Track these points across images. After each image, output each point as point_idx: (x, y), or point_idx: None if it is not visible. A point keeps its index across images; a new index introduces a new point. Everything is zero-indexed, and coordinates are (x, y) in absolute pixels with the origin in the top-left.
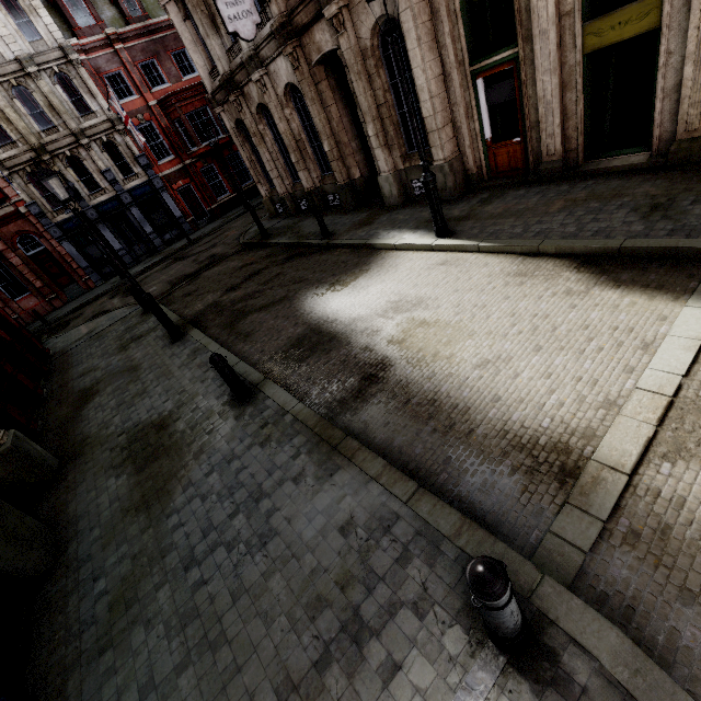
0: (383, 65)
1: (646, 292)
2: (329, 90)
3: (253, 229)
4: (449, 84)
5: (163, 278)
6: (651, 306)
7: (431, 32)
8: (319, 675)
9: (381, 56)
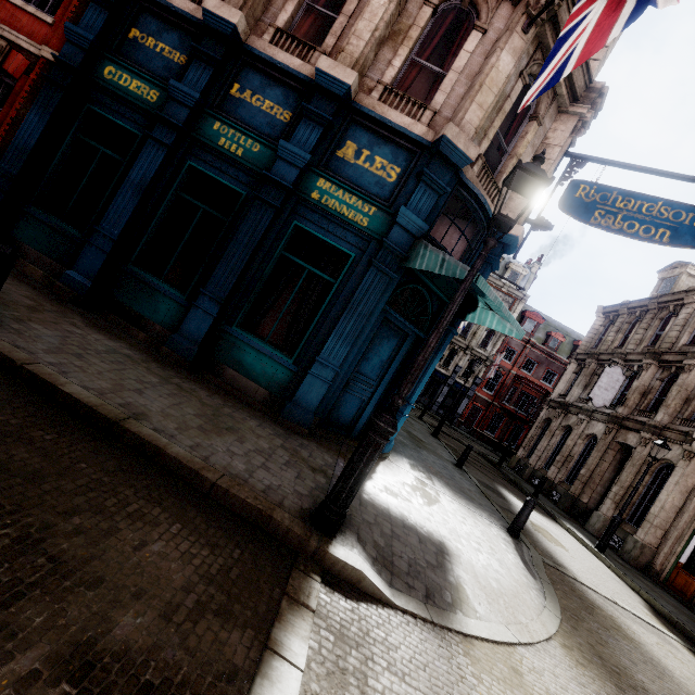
0: (652, 475)
1: (662, 623)
2: (612, 456)
3: (492, 457)
4: (679, 516)
5: (429, 419)
6: (655, 621)
7: (688, 487)
8: (458, 492)
9: (654, 472)
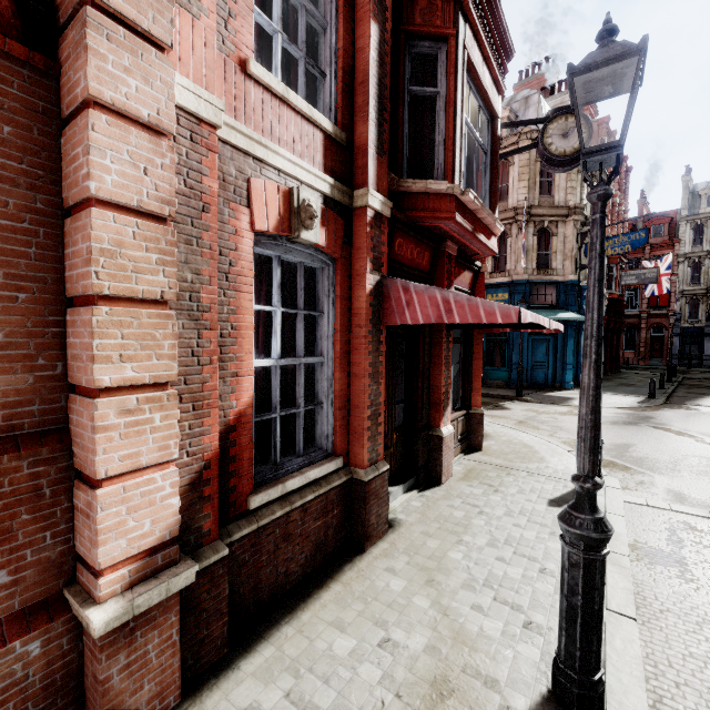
0: None
1: None
2: None
3: None
4: None
5: (705, 376)
6: None
7: None
8: (623, 393)
9: None
